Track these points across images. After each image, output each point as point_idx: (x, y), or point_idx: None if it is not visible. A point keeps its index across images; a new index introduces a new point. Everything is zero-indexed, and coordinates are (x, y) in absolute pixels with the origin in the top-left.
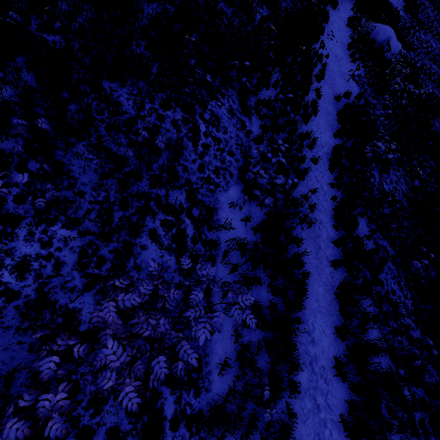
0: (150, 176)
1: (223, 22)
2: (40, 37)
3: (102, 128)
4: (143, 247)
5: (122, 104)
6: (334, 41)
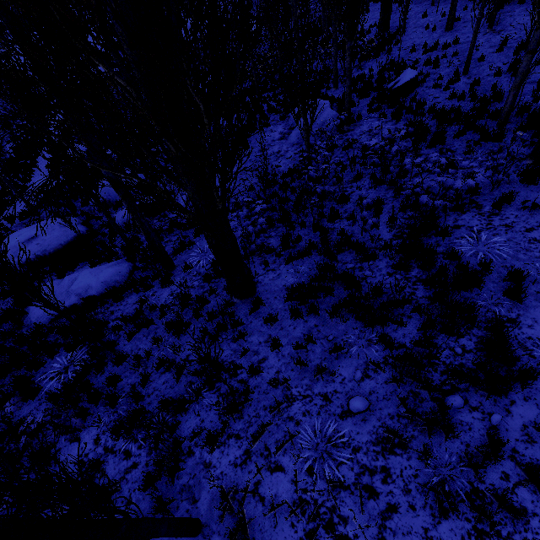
0: None
1: None
2: None
3: None
4: None
5: None
6: None
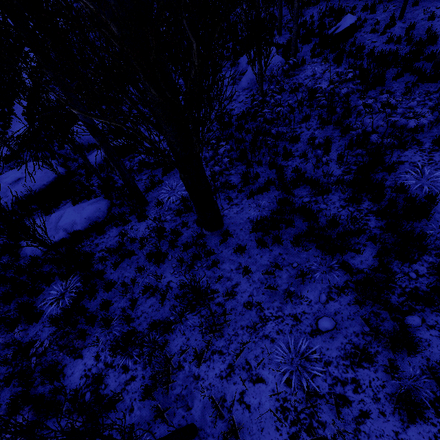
0: None
1: None
2: None
3: None
4: None
5: None
6: None
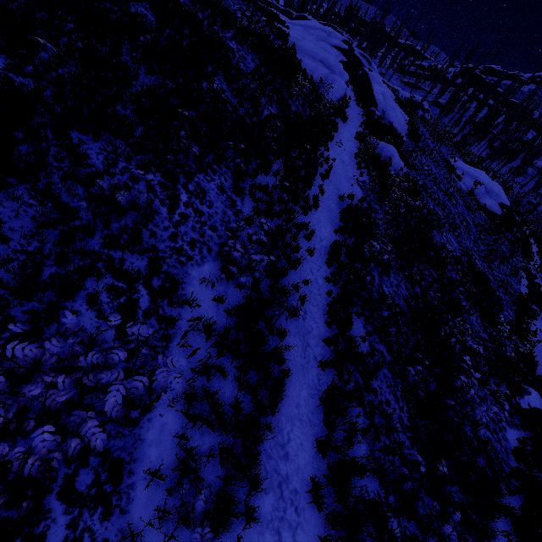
0: (105, 235)
1: (226, 108)
2: (4, 74)
3: (56, 175)
4: (74, 312)
5: (90, 157)
6: (342, 149)
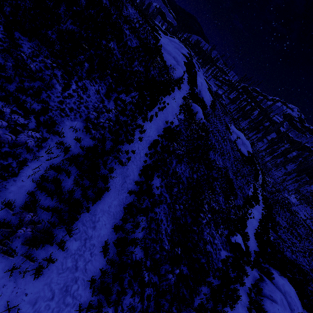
0: (19, 86)
1: (113, 57)
2: None
3: None
4: None
5: (23, 47)
6: (174, 101)
